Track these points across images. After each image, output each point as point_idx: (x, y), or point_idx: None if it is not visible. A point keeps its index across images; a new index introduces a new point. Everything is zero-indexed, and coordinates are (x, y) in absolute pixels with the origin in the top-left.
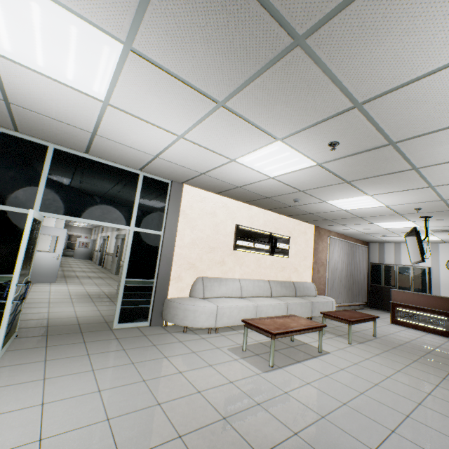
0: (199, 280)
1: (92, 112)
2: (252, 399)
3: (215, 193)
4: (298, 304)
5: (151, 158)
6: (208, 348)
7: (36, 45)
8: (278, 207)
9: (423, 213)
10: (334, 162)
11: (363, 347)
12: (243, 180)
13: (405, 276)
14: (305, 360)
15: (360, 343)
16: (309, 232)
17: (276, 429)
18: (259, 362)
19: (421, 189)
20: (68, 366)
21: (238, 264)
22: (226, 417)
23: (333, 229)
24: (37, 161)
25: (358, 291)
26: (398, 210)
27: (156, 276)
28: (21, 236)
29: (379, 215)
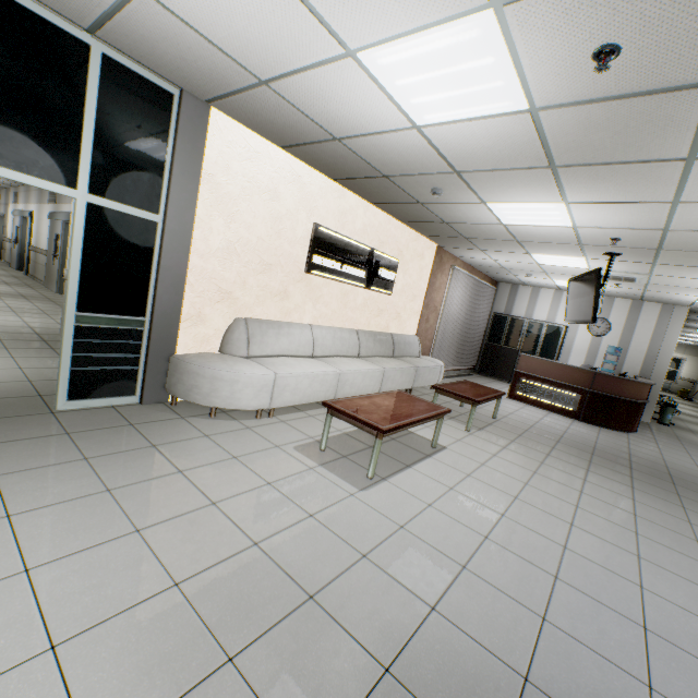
0: (240, 324)
1: None
2: (353, 548)
3: (280, 148)
4: (398, 371)
5: None
6: (260, 448)
7: None
8: (396, 201)
9: (614, 248)
10: (566, 111)
11: (485, 436)
12: (353, 123)
13: (534, 335)
14: (417, 464)
15: (480, 430)
16: (428, 256)
17: (401, 606)
18: (351, 471)
19: (656, 205)
20: None
21: (311, 300)
22: (314, 595)
23: (463, 255)
24: None
25: (470, 351)
26: (586, 237)
27: (150, 310)
28: None
29: (550, 241)
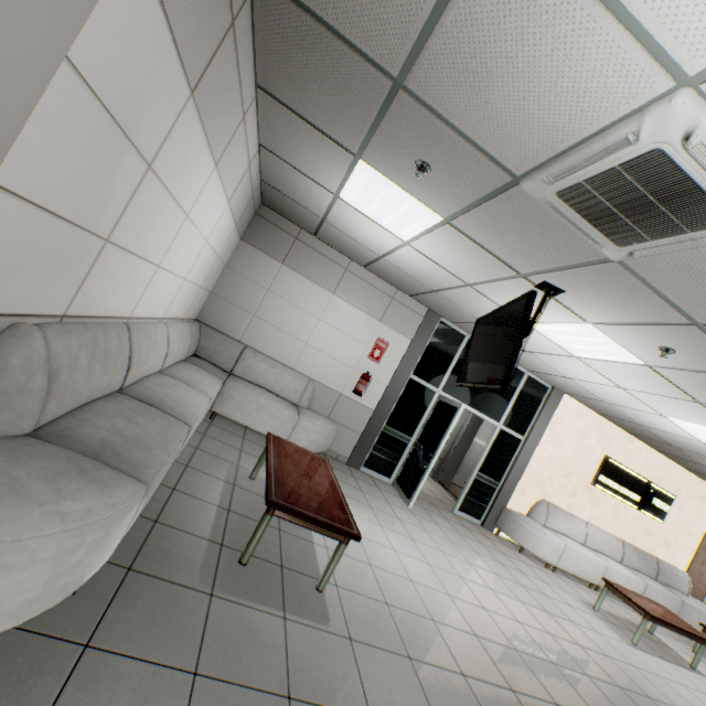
0: (544, 503)
1: (551, 351)
2: (626, 658)
3: (594, 411)
4: (661, 593)
5: (560, 375)
6: (555, 585)
7: (567, 337)
8: (679, 456)
9: None
10: None
11: None
12: (655, 426)
13: None
14: (673, 663)
15: None
16: None
17: (657, 692)
18: (618, 632)
19: None
20: (456, 538)
21: (589, 503)
22: (608, 656)
23: None
24: (453, 347)
25: None
26: None
27: (503, 479)
28: (423, 407)
29: None
